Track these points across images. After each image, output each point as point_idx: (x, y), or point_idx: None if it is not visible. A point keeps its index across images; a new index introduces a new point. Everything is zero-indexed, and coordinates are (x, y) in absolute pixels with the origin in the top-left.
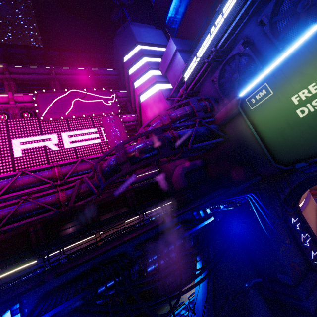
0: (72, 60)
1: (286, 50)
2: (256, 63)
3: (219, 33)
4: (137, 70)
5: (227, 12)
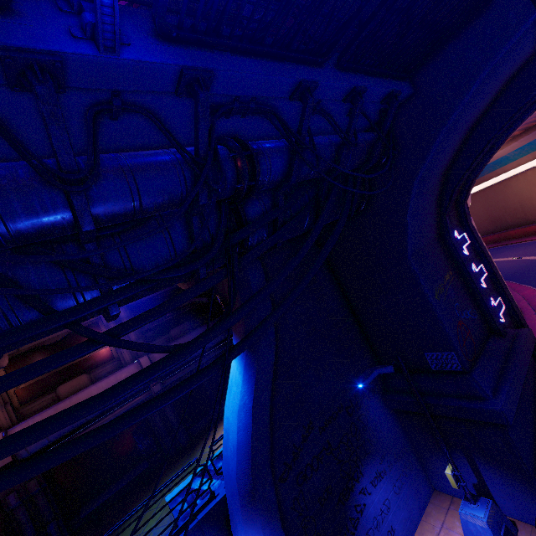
0: None
1: None
2: None
3: None
4: None
5: None
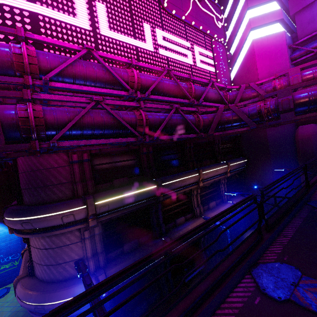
0: None
1: None
2: None
3: None
4: None
5: None
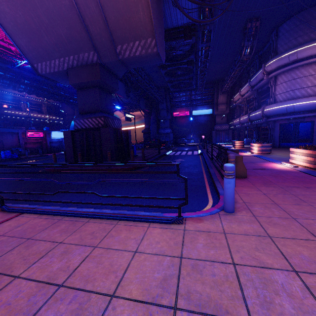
0: None
1: None
2: None
3: None
4: None
5: None
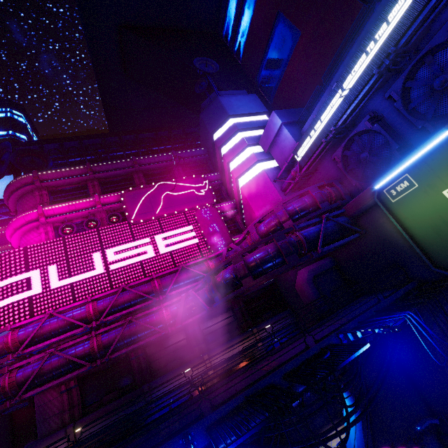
0: (149, 140)
1: (427, 145)
2: (390, 142)
3: (338, 112)
4: (232, 148)
5: (346, 91)
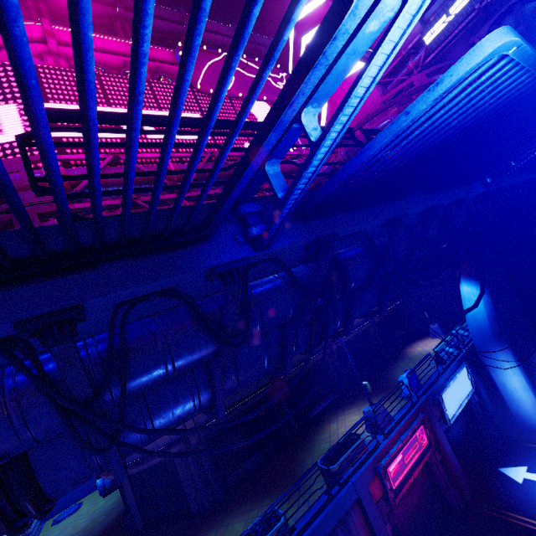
0: None
1: None
2: None
3: None
4: None
5: None
